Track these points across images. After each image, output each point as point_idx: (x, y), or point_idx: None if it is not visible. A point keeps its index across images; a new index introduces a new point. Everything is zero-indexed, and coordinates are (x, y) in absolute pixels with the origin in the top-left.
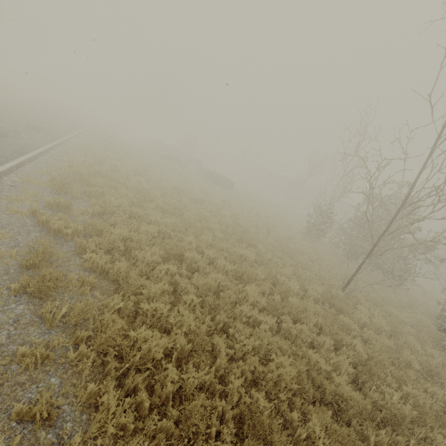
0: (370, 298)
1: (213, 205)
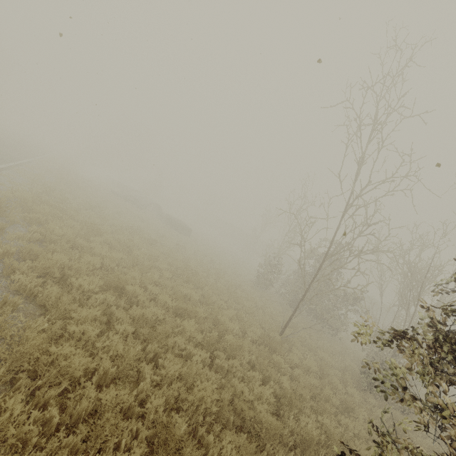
0: (306, 344)
1: (166, 247)
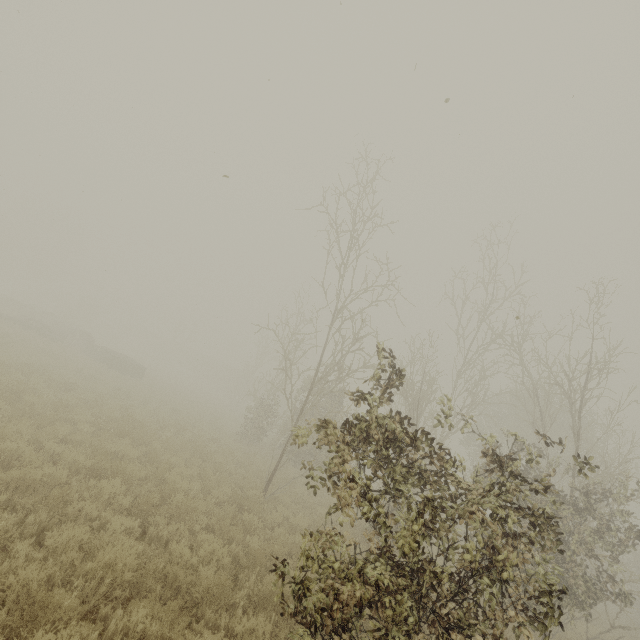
0: (303, 502)
1: (92, 392)
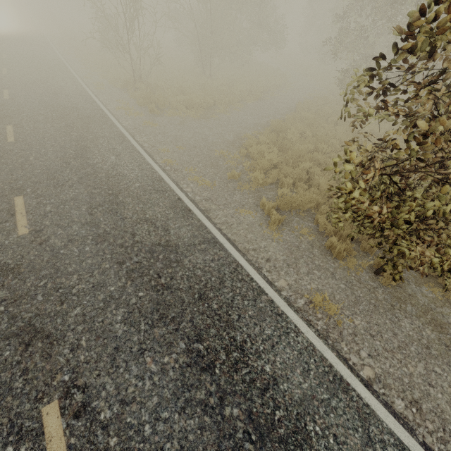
0: None
1: None
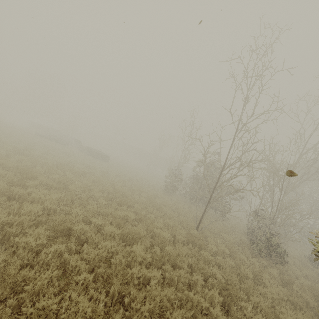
0: (212, 230)
1: (95, 176)
